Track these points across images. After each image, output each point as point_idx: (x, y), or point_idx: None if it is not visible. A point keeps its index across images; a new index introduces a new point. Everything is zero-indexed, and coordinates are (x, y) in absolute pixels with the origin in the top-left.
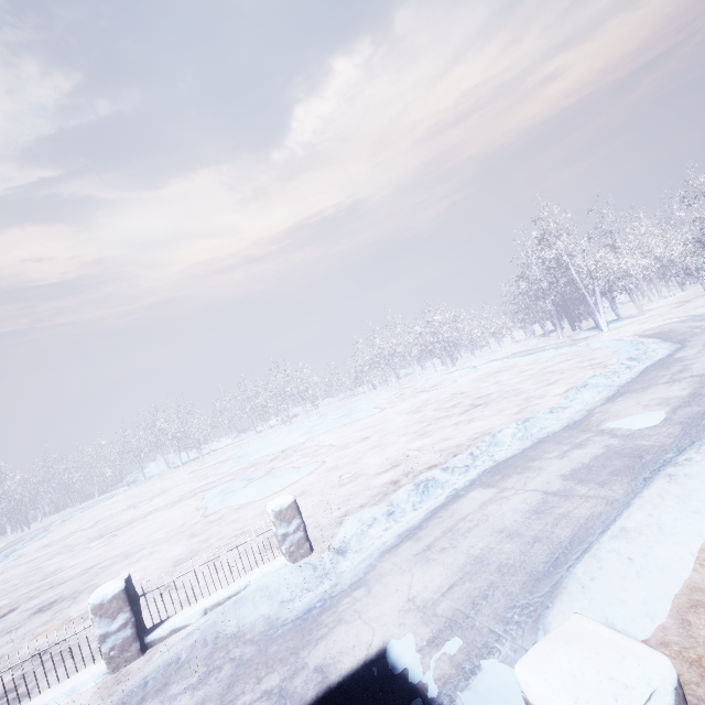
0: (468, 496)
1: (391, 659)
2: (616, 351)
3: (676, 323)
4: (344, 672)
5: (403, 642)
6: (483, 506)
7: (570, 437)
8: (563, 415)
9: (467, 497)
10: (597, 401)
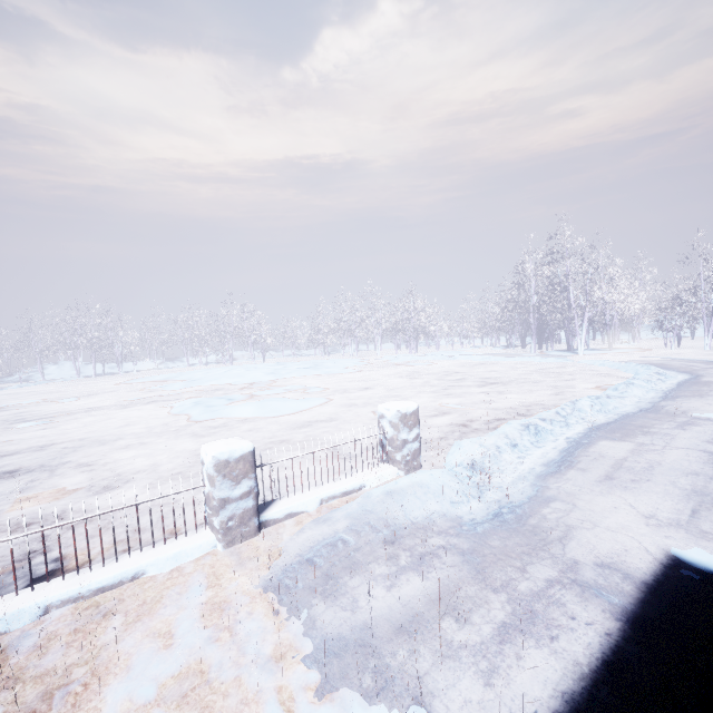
0: (600, 444)
1: (698, 565)
2: (615, 369)
3: (661, 360)
4: (647, 571)
5: (696, 552)
6: (635, 453)
7: (663, 418)
8: (625, 402)
9: (600, 445)
10: (651, 398)
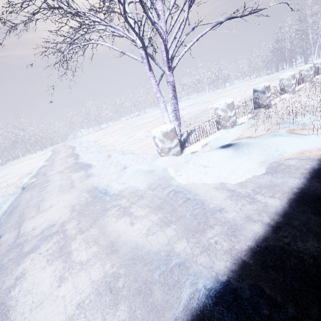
0: None
1: None
2: None
3: None
4: None
5: None
6: None
7: None
8: None
9: None
10: None
